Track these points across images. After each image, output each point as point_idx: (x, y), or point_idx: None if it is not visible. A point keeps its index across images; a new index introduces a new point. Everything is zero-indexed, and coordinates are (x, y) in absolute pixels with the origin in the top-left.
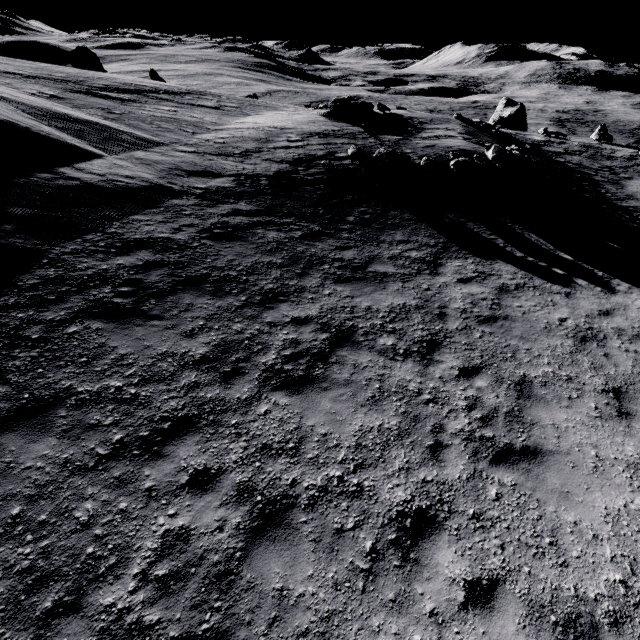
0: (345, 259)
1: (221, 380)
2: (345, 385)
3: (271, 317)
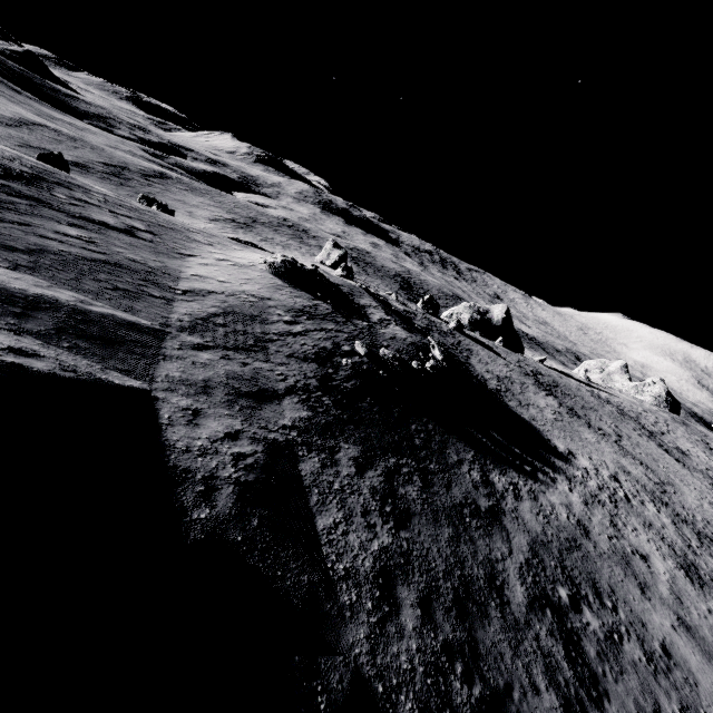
0: (463, 502)
1: None
2: (602, 660)
3: (519, 614)
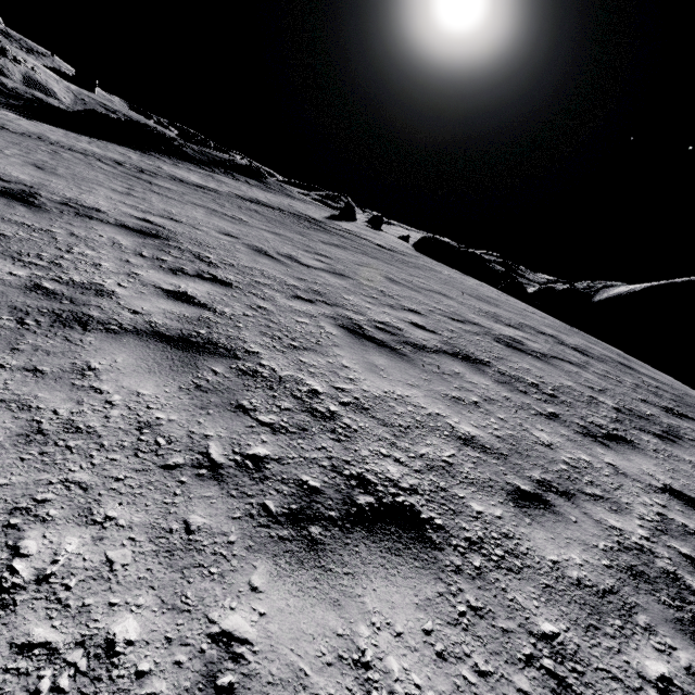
0: None
1: None
2: None
3: None
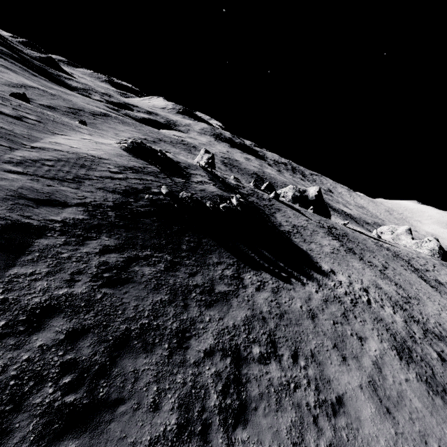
0: (200, 284)
1: (203, 442)
2: (261, 399)
3: (192, 357)
